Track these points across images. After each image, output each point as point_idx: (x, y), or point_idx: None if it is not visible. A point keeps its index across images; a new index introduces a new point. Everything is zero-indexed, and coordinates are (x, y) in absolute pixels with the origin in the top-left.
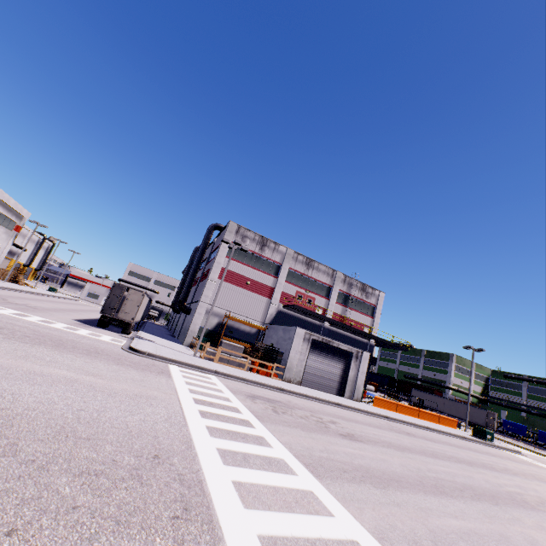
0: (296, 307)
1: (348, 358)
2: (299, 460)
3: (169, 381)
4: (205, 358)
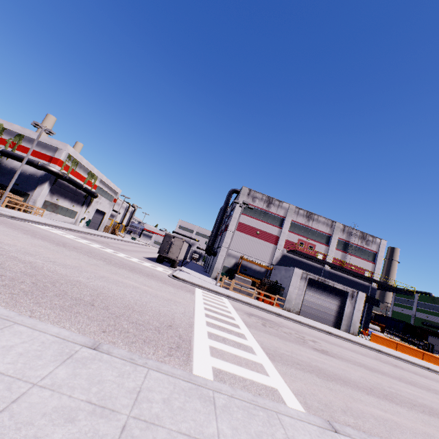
0: (297, 252)
1: (344, 297)
2: (263, 350)
3: (192, 296)
4: (223, 287)
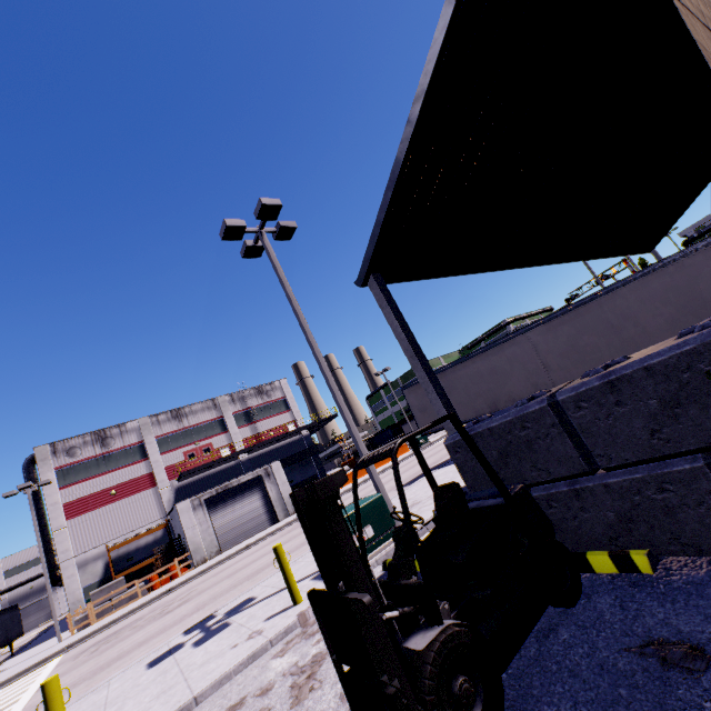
0: (184, 475)
1: (261, 483)
2: None
3: None
4: (78, 631)
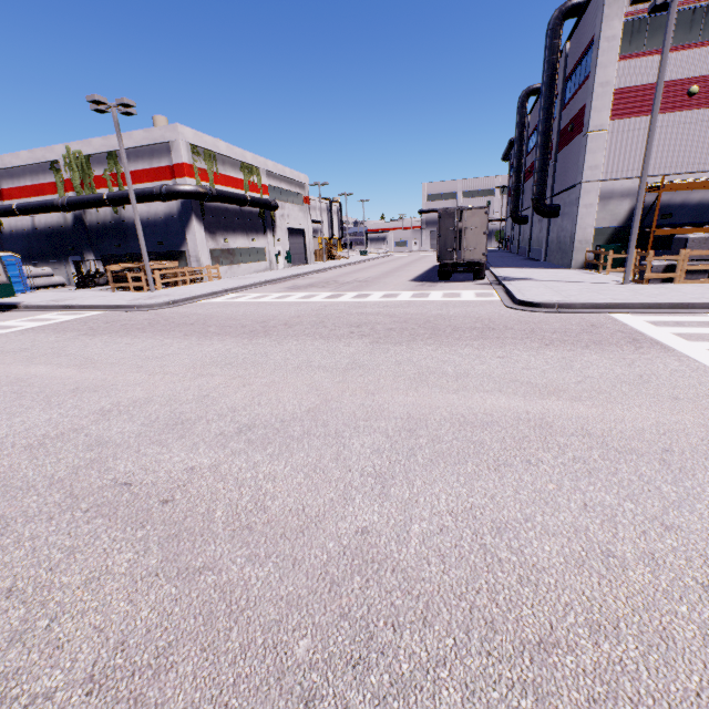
0: None
1: None
2: None
3: (687, 364)
4: (648, 282)
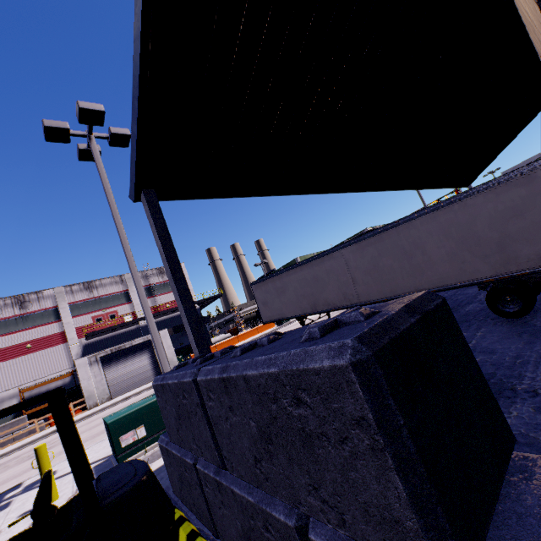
0: (89, 335)
1: (150, 346)
2: None
3: None
4: None
